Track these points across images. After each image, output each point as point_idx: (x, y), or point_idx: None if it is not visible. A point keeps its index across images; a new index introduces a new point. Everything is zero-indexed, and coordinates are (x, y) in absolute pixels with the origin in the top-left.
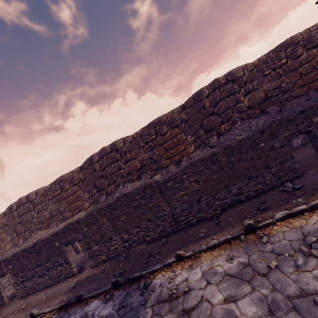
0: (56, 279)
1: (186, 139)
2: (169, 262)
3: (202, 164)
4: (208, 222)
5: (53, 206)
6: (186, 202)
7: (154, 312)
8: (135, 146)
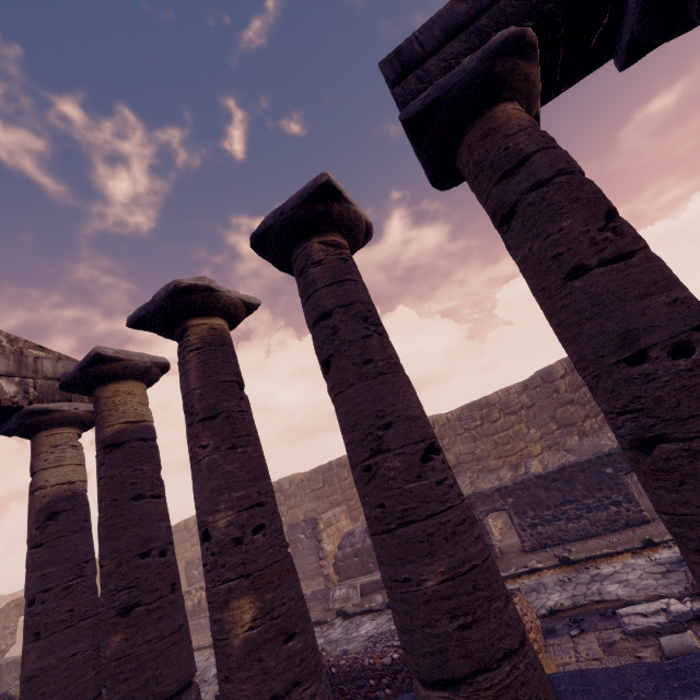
0: (606, 527)
1: None
2: None
3: None
4: None
5: (463, 447)
6: None
7: None
8: None
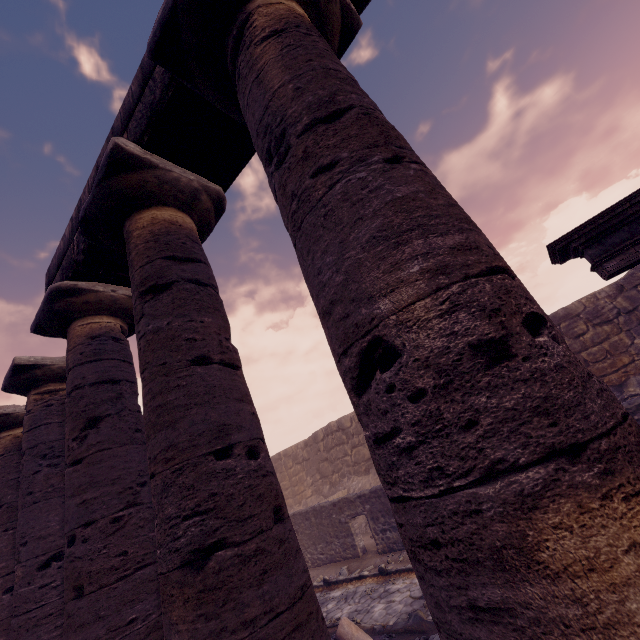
0: None
1: (632, 344)
2: None
3: None
4: None
5: None
6: None
7: None
8: None
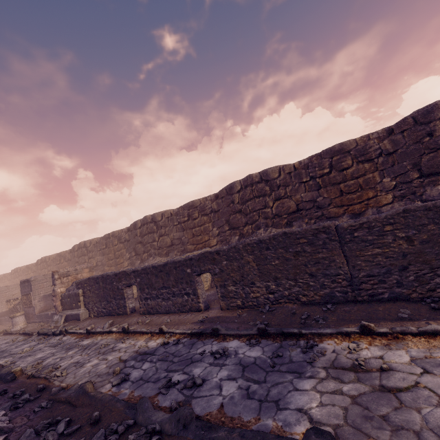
0: (179, 308)
1: (381, 182)
2: (347, 330)
3: (428, 216)
4: (414, 304)
5: (176, 234)
6: (379, 265)
7: (330, 375)
8: (294, 180)
